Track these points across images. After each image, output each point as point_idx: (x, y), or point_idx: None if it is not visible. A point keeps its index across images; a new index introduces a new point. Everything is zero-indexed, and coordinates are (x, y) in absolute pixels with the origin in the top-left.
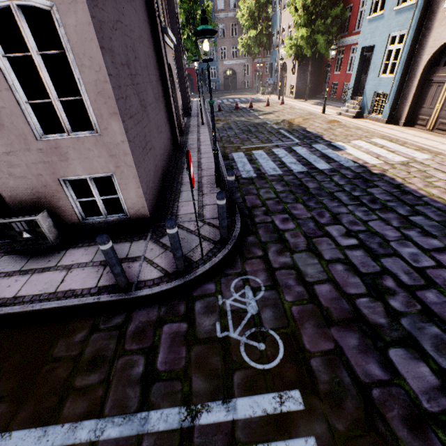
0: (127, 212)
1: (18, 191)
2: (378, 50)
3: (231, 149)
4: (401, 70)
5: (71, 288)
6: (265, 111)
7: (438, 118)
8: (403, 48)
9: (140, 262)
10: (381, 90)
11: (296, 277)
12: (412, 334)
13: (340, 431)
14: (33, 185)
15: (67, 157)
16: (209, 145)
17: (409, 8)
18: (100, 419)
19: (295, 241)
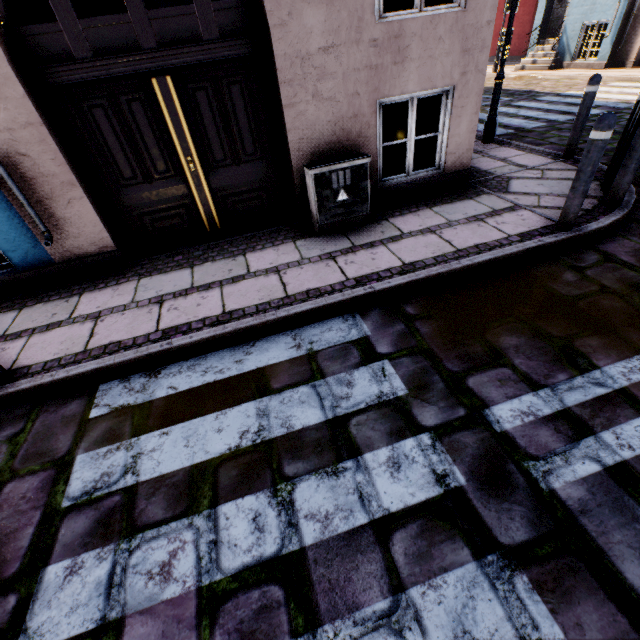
0: (441, 162)
1: (314, 128)
2: None
3: None
4: None
5: (475, 243)
6: None
7: None
8: None
9: (527, 209)
10: (596, 18)
11: None
12: None
13: None
14: (339, 114)
15: (405, 57)
16: None
17: None
18: None
19: None
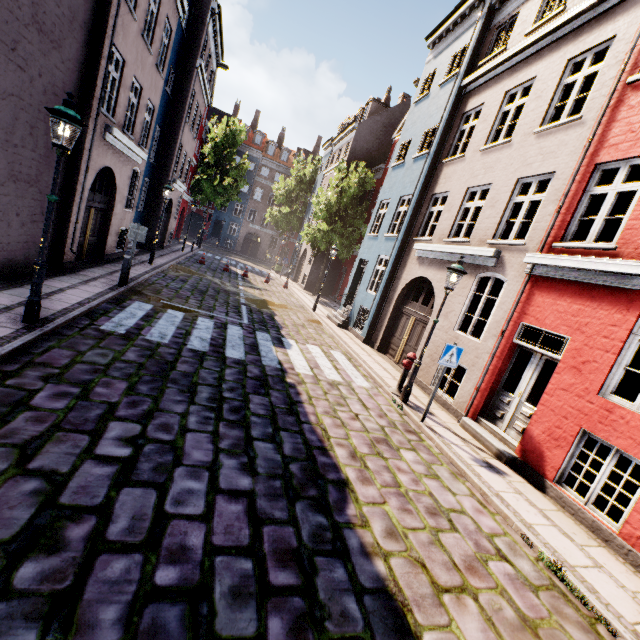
0: None
1: None
2: (370, 266)
3: (144, 297)
4: (381, 291)
5: None
6: (256, 285)
7: (404, 351)
8: (385, 271)
9: None
10: (366, 305)
11: None
12: None
13: None
14: None
15: None
16: (117, 281)
17: (393, 239)
18: None
19: (21, 427)
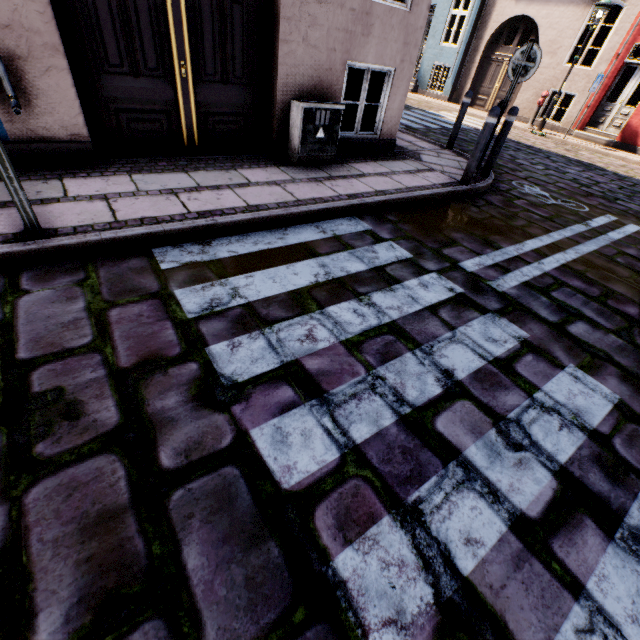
0: (379, 129)
1: (299, 69)
2: (440, 12)
3: None
4: (466, 42)
5: (416, 185)
6: None
7: (496, 99)
8: (470, 16)
9: (438, 171)
10: (443, 62)
11: (541, 181)
12: (616, 197)
13: (636, 221)
14: (319, 63)
15: (370, 32)
16: None
17: None
18: (554, 232)
19: (511, 166)
